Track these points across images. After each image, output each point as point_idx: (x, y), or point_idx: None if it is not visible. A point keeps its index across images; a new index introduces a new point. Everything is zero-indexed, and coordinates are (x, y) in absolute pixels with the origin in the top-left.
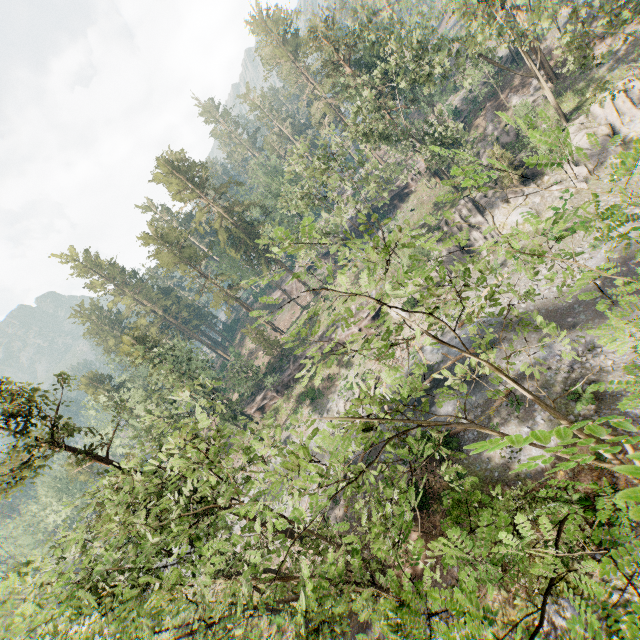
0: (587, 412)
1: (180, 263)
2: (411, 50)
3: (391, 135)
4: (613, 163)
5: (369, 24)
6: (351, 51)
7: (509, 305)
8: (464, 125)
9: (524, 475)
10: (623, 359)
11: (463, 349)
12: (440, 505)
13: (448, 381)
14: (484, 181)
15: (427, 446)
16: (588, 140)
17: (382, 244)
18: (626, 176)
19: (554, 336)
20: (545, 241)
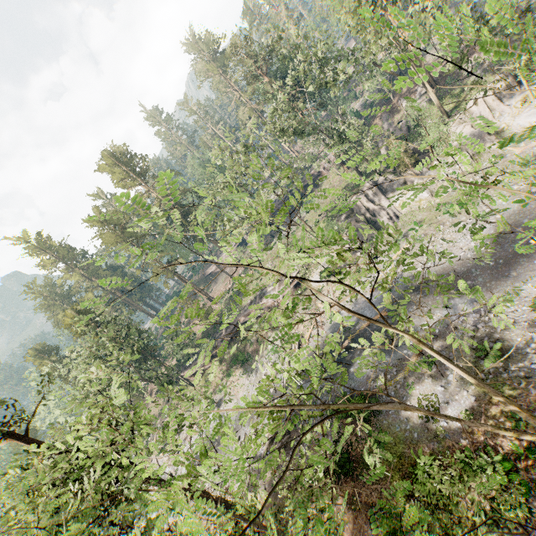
0: (496, 370)
1: (122, 242)
2: (317, 58)
3: (304, 129)
4: (490, 149)
5: (282, 39)
6: (268, 62)
7: (426, 267)
8: (364, 124)
9: (443, 436)
10: (523, 317)
11: (376, 312)
12: (364, 469)
13: (366, 350)
14: (384, 167)
15: (348, 421)
16: (467, 131)
17: (301, 222)
18: (502, 159)
19: (457, 298)
20: (440, 215)
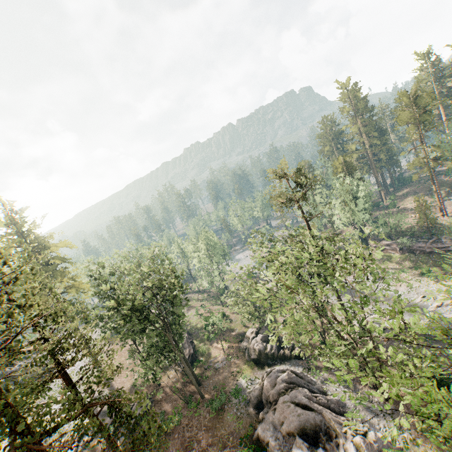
0: None
1: (412, 124)
2: None
3: None
4: None
5: None
6: None
7: None
8: None
9: None
10: None
11: None
12: None
13: None
14: None
15: None
16: None
17: None
18: None
19: None
20: None
